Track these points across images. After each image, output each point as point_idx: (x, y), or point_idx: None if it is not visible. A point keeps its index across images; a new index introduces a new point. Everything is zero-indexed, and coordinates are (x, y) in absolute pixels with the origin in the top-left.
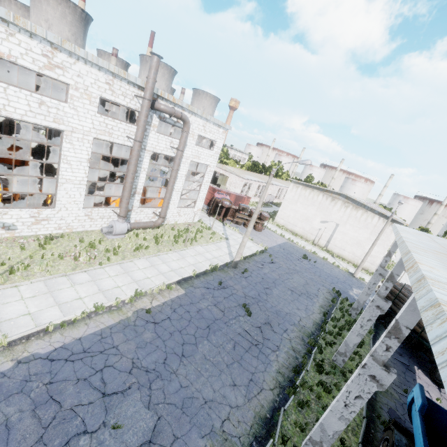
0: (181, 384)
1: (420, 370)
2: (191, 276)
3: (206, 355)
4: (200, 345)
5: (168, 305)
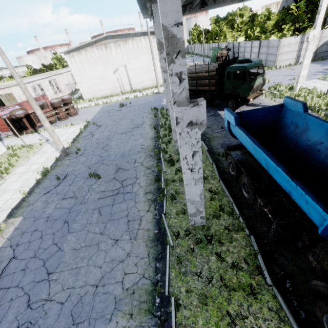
0: (61, 302)
1: (221, 111)
2: (22, 198)
3: (75, 247)
4: (64, 246)
5: (6, 247)
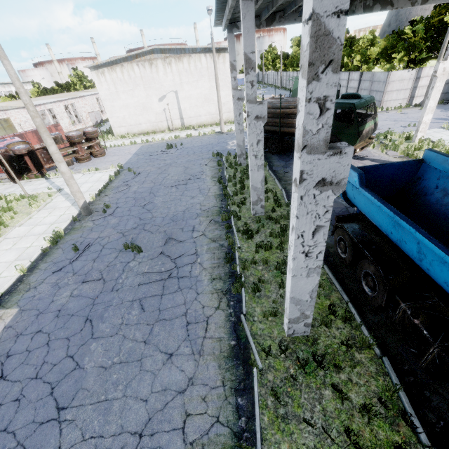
0: None
1: None
2: (19, 278)
3: (104, 363)
4: (85, 360)
5: None
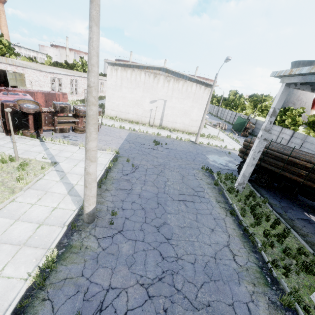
0: None
1: (310, 215)
2: None
3: None
4: None
5: None
